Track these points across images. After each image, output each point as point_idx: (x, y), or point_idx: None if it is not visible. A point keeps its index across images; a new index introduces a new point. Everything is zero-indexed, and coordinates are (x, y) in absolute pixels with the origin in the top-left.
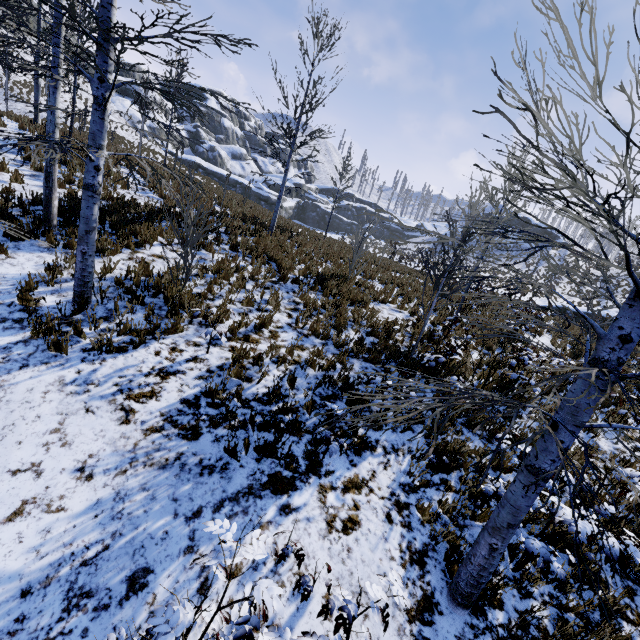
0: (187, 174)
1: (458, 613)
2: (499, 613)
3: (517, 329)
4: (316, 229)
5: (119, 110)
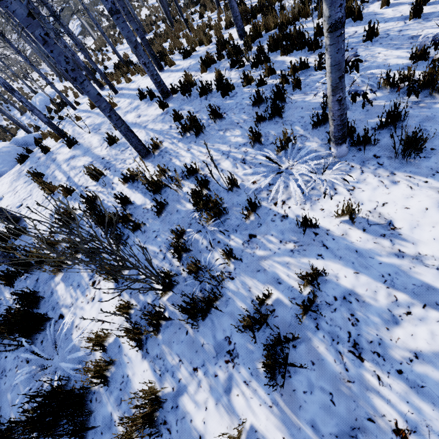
0: None
1: None
2: None
3: None
4: None
5: None
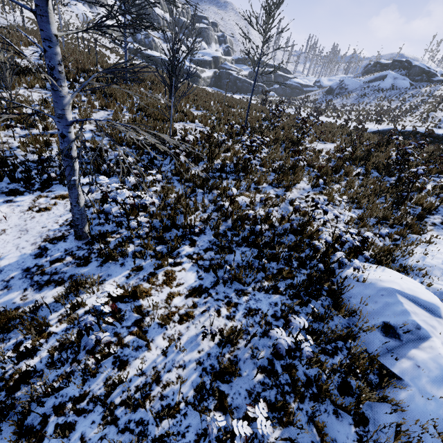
0: (99, 52)
1: (75, 242)
2: (102, 245)
3: (301, 136)
4: (230, 93)
5: (75, 13)
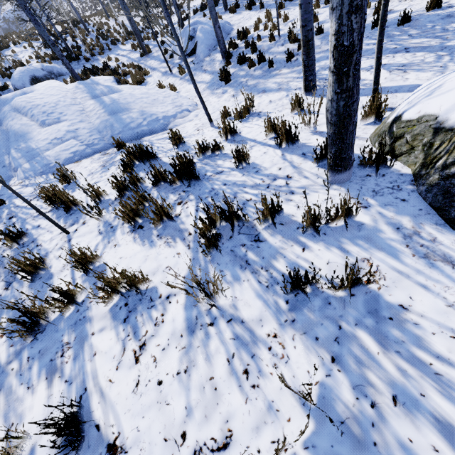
0: None
1: None
2: None
3: None
4: None
5: None
